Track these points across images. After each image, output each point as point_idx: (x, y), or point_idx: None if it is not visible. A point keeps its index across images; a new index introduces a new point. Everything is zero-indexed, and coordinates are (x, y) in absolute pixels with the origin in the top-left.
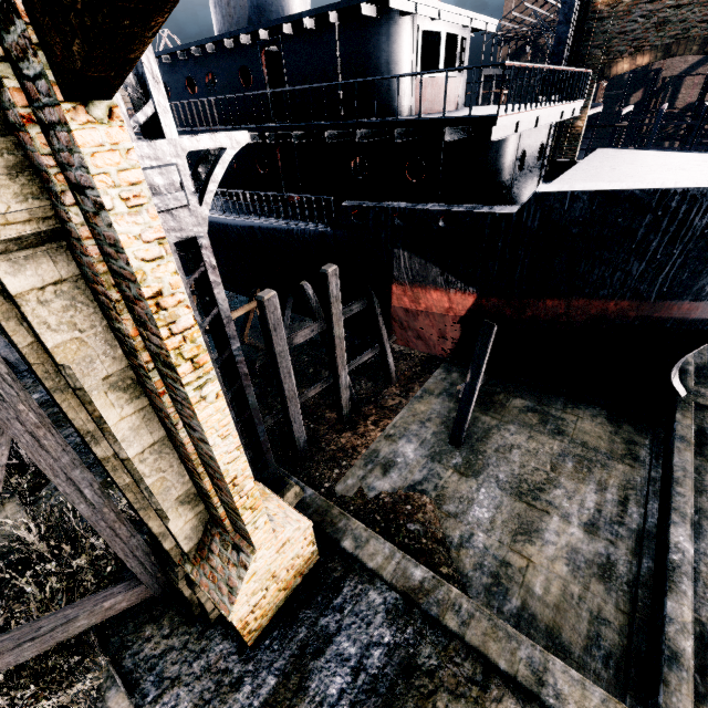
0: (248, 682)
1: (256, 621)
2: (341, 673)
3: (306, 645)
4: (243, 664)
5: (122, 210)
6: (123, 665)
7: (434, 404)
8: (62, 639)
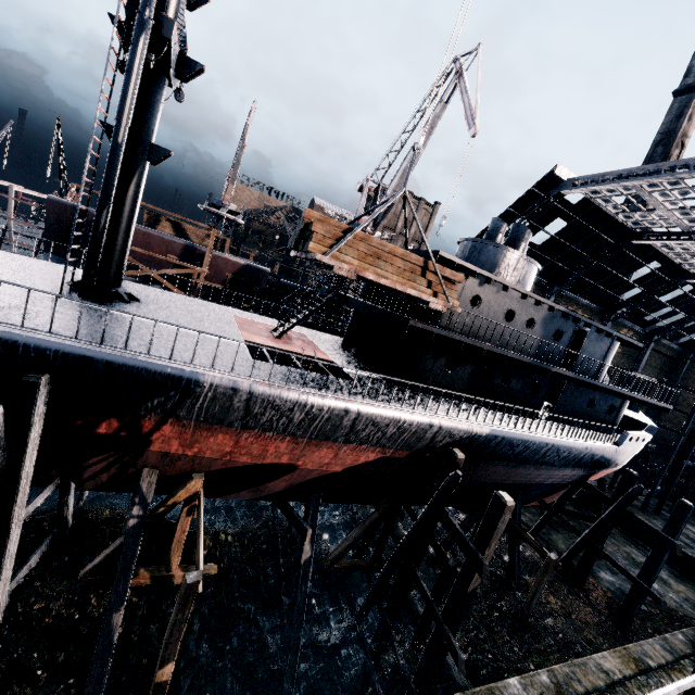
0: None
1: None
2: None
3: None
4: None
5: None
6: None
7: (559, 540)
8: None
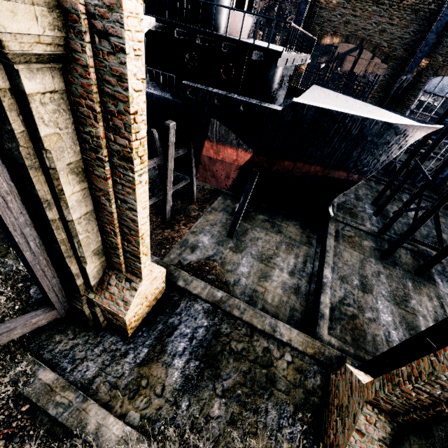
0: (131, 352)
1: (134, 322)
2: (183, 341)
3: (163, 332)
4: (127, 345)
5: (132, 56)
6: (43, 357)
7: (218, 216)
8: (5, 342)
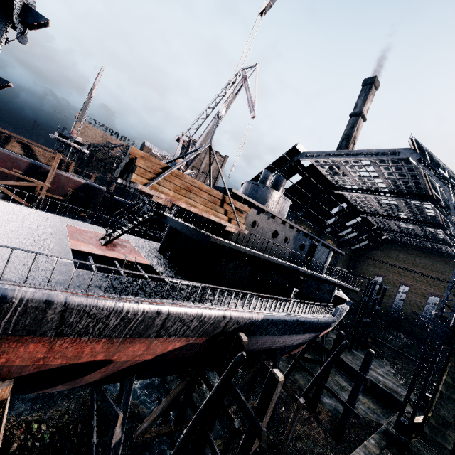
0: None
1: None
2: None
3: None
4: None
5: None
6: None
7: (300, 378)
8: None
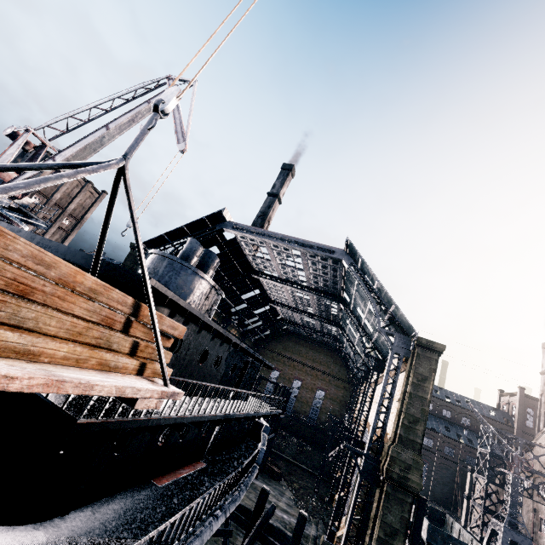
0: None
1: None
2: None
3: None
4: None
5: None
6: None
7: None
8: None
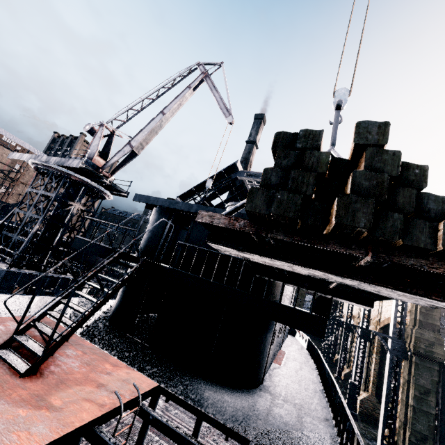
0: None
1: None
2: None
3: None
4: None
5: None
6: None
7: None
8: None
